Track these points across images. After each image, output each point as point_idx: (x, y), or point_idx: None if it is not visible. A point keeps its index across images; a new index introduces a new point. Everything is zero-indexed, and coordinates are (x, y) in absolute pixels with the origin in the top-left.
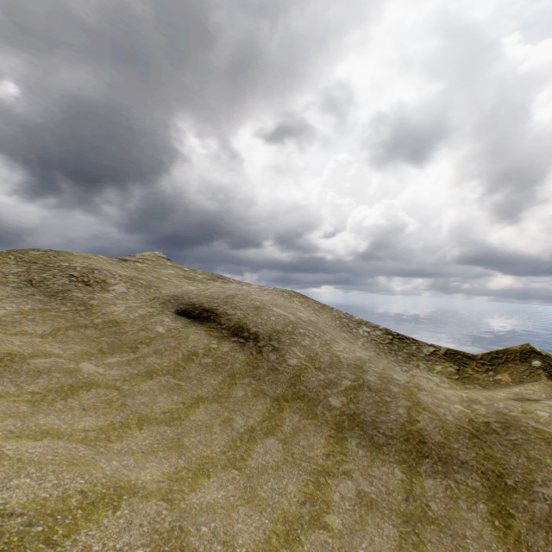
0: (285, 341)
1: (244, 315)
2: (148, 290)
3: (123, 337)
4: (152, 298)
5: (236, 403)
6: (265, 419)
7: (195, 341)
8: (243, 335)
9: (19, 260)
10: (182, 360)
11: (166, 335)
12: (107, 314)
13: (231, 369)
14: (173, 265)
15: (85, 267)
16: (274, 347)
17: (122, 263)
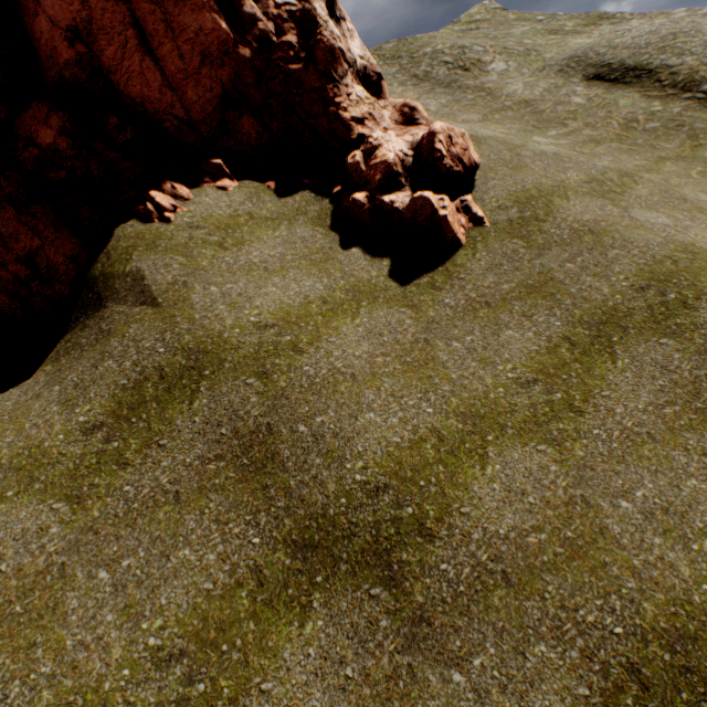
0: None
1: (699, 60)
2: (528, 61)
3: (544, 117)
4: (540, 71)
5: (706, 163)
6: None
7: (627, 110)
8: (701, 89)
9: (383, 60)
10: (619, 131)
11: (587, 109)
12: (510, 97)
13: (689, 133)
14: (518, 18)
15: (451, 48)
16: None
17: (466, 34)
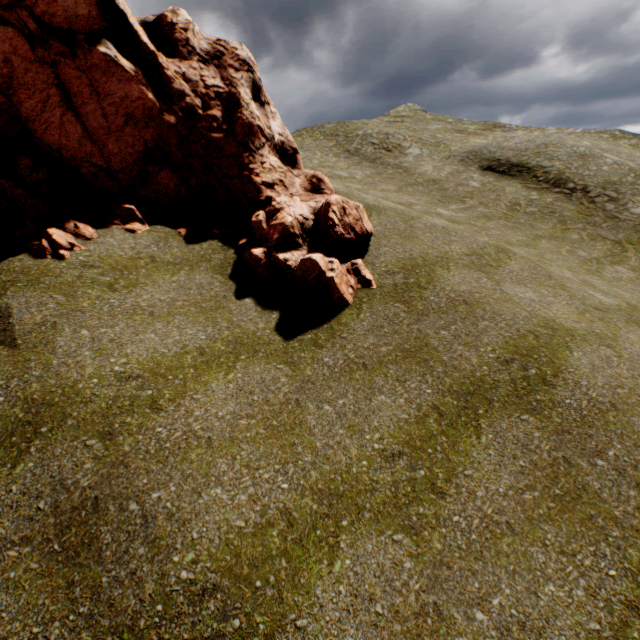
0: (626, 190)
1: (564, 165)
2: (437, 150)
3: (447, 193)
4: (446, 158)
5: (573, 243)
6: (607, 256)
7: (512, 195)
8: (567, 186)
9: (324, 136)
10: (506, 210)
11: (481, 191)
12: (421, 175)
13: (559, 218)
14: (433, 118)
15: (378, 133)
16: (610, 197)
17: (392, 125)
